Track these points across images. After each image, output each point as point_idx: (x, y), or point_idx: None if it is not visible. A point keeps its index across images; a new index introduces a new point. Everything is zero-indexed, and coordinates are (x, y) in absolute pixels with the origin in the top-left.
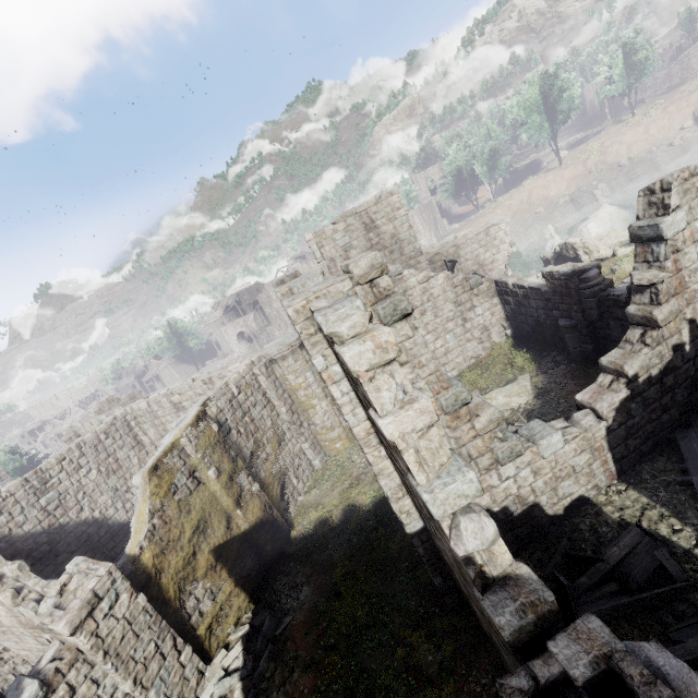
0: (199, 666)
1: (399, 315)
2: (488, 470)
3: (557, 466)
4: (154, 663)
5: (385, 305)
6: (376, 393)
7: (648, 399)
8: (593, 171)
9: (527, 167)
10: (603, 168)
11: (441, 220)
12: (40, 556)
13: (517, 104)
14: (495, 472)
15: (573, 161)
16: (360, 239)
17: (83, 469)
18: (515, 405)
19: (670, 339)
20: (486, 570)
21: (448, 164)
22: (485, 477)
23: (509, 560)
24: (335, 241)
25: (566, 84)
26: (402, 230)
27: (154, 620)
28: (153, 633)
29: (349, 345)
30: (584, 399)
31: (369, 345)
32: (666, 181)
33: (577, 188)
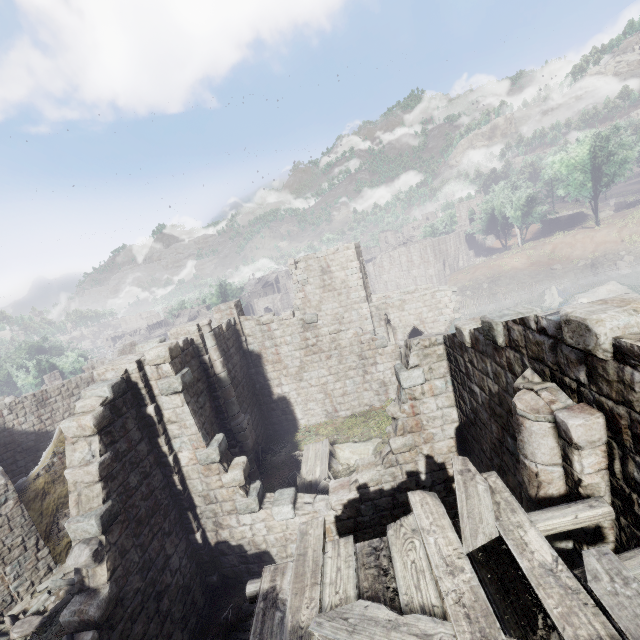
0: (50, 564)
1: (172, 391)
2: (229, 513)
3: (288, 530)
4: (17, 550)
5: (163, 382)
6: (71, 452)
7: (379, 506)
8: (626, 241)
9: (568, 218)
10: (638, 240)
11: (464, 252)
12: (27, 448)
13: (558, 161)
14: (235, 517)
15: (609, 225)
16: (316, 278)
17: (74, 397)
18: (352, 462)
19: (404, 465)
20: (86, 581)
21: (484, 202)
22: (227, 517)
23: (104, 581)
24: (295, 275)
25: (612, 151)
26: (352, 279)
27: (27, 523)
28: (23, 531)
29: (68, 419)
30: (331, 486)
31: (75, 423)
32: (411, 343)
33: (603, 253)
